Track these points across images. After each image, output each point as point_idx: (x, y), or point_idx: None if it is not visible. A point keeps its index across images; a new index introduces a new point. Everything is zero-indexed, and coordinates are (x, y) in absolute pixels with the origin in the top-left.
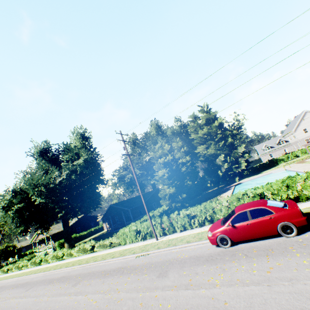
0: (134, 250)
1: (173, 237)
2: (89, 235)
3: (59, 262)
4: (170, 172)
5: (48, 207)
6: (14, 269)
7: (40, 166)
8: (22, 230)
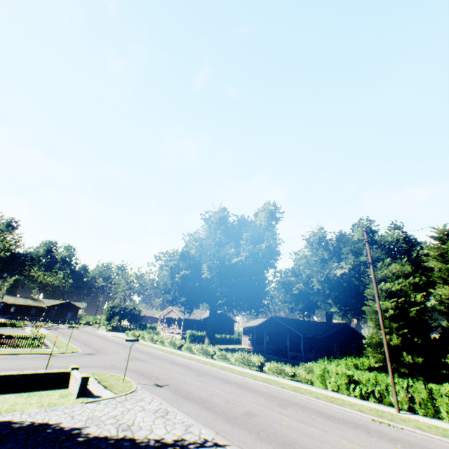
0: (356, 406)
1: (439, 425)
2: (222, 341)
3: (210, 359)
4: (396, 310)
5: (207, 286)
6: (147, 338)
7: (212, 235)
8: (170, 299)
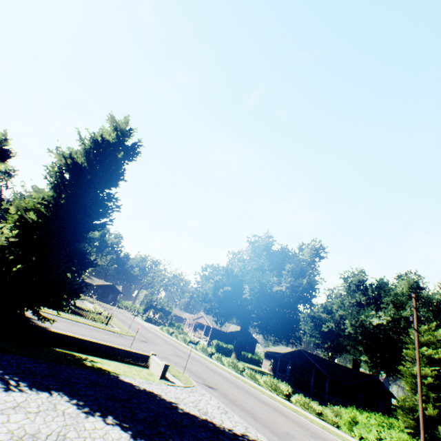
0: None
1: None
2: (243, 359)
3: (239, 375)
4: (436, 380)
5: (244, 305)
6: (180, 337)
7: (255, 258)
8: (206, 308)
